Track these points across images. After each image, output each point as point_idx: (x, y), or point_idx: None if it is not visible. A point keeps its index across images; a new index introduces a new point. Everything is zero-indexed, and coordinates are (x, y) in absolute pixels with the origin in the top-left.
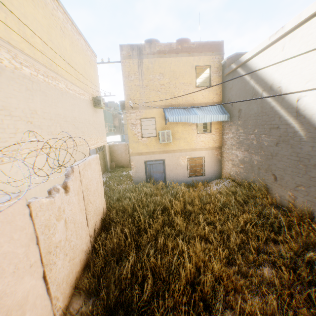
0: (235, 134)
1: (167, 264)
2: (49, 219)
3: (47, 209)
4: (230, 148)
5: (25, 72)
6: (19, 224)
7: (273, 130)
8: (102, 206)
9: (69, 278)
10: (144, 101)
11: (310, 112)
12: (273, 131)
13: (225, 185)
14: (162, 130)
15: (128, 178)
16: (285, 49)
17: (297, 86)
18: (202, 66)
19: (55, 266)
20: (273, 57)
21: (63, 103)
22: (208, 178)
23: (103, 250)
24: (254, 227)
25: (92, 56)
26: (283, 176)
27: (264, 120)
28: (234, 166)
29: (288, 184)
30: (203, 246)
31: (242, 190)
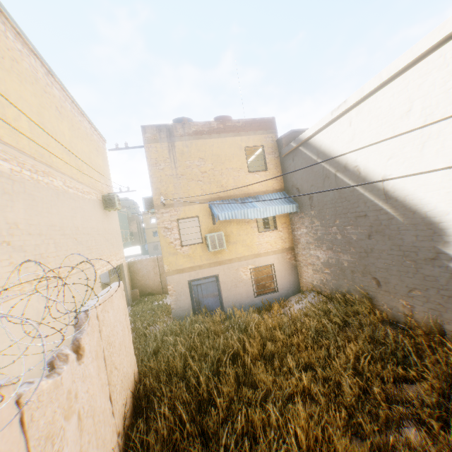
0: (310, 228)
1: None
2: (52, 421)
3: (49, 399)
4: (306, 248)
5: (3, 168)
6: None
7: (361, 218)
8: (132, 370)
9: None
10: (181, 195)
11: (402, 194)
12: (360, 220)
13: (309, 301)
14: (210, 232)
15: (164, 312)
16: (353, 124)
17: (378, 164)
18: (253, 146)
19: None
20: (341, 132)
21: (60, 208)
22: (283, 294)
23: None
24: (371, 362)
25: (100, 141)
26: (388, 279)
27: (345, 207)
28: (316, 272)
29: (398, 289)
30: (307, 410)
31: (336, 306)
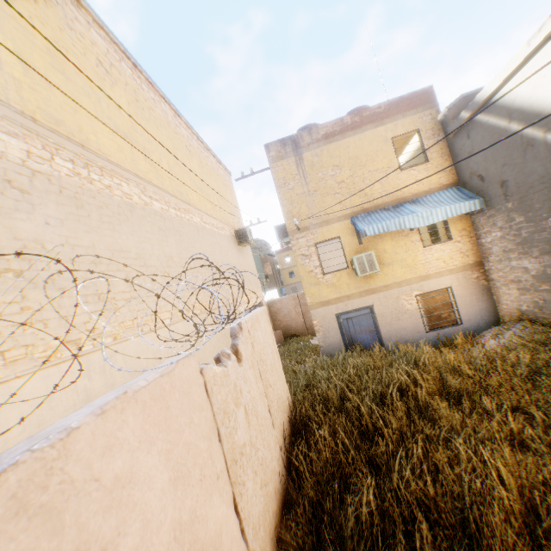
0: (505, 228)
1: (449, 494)
2: (226, 402)
3: (221, 383)
4: (502, 259)
5: (155, 208)
6: (195, 399)
7: None
8: (286, 396)
9: (266, 520)
10: (317, 215)
11: None
12: None
13: (515, 334)
14: (356, 254)
15: (312, 352)
16: None
17: None
18: (403, 134)
19: (245, 490)
20: (547, 68)
21: (201, 244)
22: (469, 328)
23: (310, 472)
24: None
25: (226, 175)
26: None
27: None
28: (523, 291)
29: None
30: (516, 459)
31: None
